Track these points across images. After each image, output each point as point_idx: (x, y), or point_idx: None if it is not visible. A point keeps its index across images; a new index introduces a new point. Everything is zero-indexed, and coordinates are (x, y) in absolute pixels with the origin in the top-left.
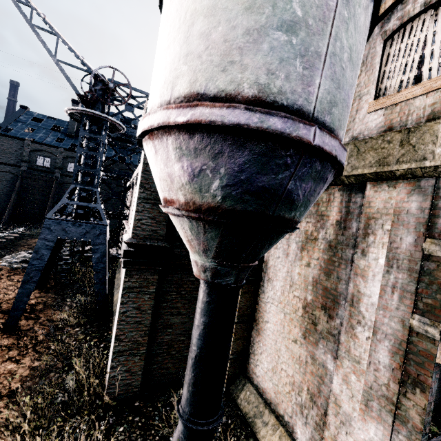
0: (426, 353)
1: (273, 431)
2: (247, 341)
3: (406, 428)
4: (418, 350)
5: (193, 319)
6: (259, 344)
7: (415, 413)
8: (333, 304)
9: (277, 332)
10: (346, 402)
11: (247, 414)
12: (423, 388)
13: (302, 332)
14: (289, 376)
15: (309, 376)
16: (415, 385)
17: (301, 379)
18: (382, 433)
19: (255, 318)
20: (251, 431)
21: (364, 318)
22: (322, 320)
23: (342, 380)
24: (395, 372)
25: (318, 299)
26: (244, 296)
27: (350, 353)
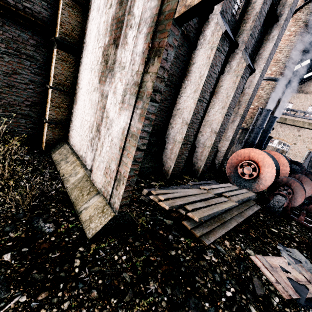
0: (170, 13)
1: (71, 164)
2: (68, 112)
3: (142, 100)
4: (165, 16)
5: (0, 76)
6: (75, 111)
7: (150, 83)
8: (120, 31)
9: (85, 92)
10: (112, 111)
11: (56, 160)
12: (160, 54)
13: (99, 78)
14: (88, 122)
15: (98, 112)
16: (155, 55)
17: (94, 119)
18: (127, 117)
19: (75, 91)
20: (54, 168)
21: (135, 18)
22: (112, 54)
23: (112, 94)
24: (145, 53)
25: (112, 36)
26: (60, 63)
27: (120, 64)
